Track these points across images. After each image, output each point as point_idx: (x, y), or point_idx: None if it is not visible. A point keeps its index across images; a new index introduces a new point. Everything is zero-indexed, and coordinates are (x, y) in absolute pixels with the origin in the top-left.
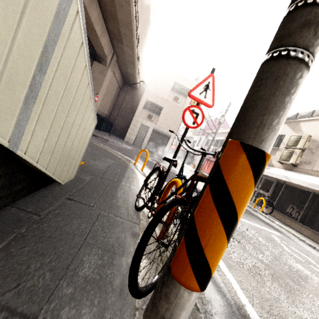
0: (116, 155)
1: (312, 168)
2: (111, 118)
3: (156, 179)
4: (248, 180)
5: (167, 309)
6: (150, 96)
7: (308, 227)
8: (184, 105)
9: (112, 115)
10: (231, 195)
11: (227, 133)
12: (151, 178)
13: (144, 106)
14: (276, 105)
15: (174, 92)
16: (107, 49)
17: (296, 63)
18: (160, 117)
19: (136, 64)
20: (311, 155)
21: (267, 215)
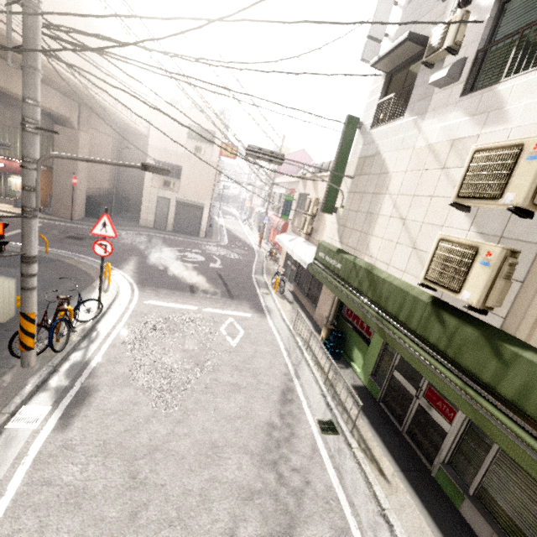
0: (89, 270)
1: (316, 238)
2: (120, 190)
3: (127, 289)
4: (24, 321)
5: (21, 358)
6: (158, 154)
7: (310, 300)
8: (212, 157)
9: (120, 185)
10: (22, 326)
11: (287, 184)
12: (112, 291)
13: None
14: (24, 302)
15: (192, 140)
16: (64, 108)
17: (23, 291)
18: (182, 181)
19: (118, 114)
20: (318, 221)
21: (283, 295)
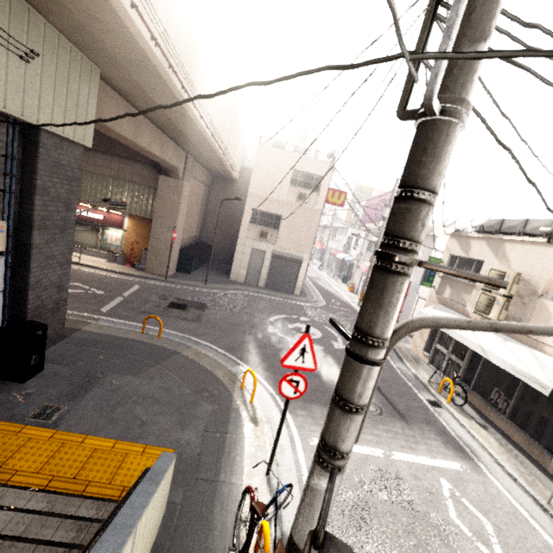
0: (216, 370)
1: None
2: (204, 237)
3: (273, 409)
4: None
5: None
6: (258, 202)
7: (521, 428)
8: (316, 205)
9: (205, 232)
10: None
11: None
12: (263, 421)
13: (252, 219)
14: None
15: (296, 186)
16: (175, 158)
17: None
18: (280, 231)
19: (225, 162)
20: (522, 307)
21: (459, 407)
